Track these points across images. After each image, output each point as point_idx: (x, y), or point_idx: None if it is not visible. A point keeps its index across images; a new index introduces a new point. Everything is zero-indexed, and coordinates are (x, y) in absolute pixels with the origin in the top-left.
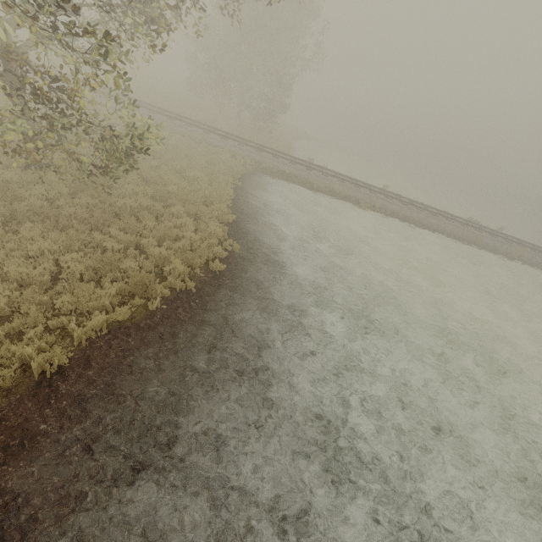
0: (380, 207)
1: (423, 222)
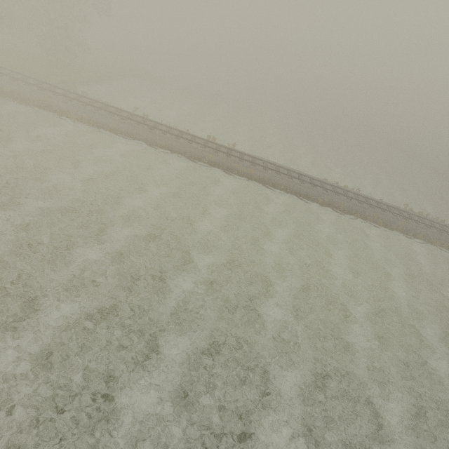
0: (92, 120)
1: (131, 133)
